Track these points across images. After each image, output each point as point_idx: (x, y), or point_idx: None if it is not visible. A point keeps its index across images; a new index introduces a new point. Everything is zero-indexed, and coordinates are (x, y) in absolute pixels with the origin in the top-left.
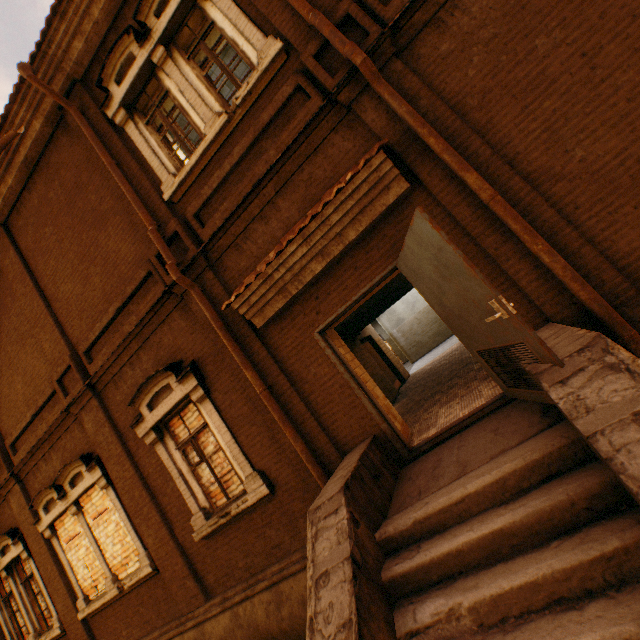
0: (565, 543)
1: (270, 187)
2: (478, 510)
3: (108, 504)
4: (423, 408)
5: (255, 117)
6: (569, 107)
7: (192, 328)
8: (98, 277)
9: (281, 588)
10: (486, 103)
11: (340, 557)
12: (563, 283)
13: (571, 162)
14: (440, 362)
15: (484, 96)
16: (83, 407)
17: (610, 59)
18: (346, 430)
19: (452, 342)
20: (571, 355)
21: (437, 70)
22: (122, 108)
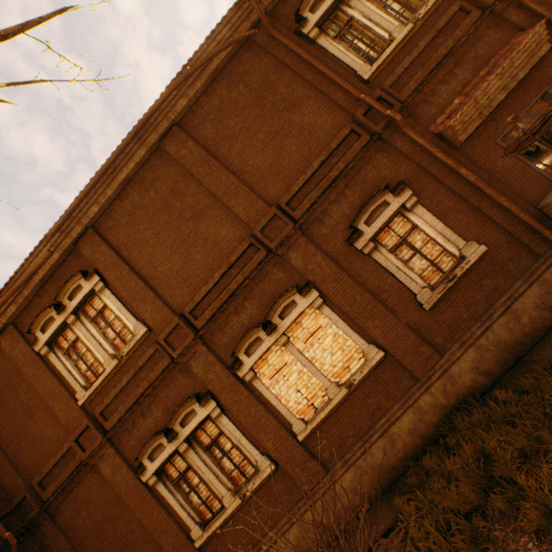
0: None
1: (449, 62)
2: None
3: (320, 323)
4: None
5: (428, 27)
6: None
7: (394, 162)
8: (293, 146)
9: (514, 308)
10: None
11: None
12: None
13: None
14: None
15: None
16: (288, 247)
17: None
18: (531, 194)
19: None
20: None
21: None
22: (315, 28)
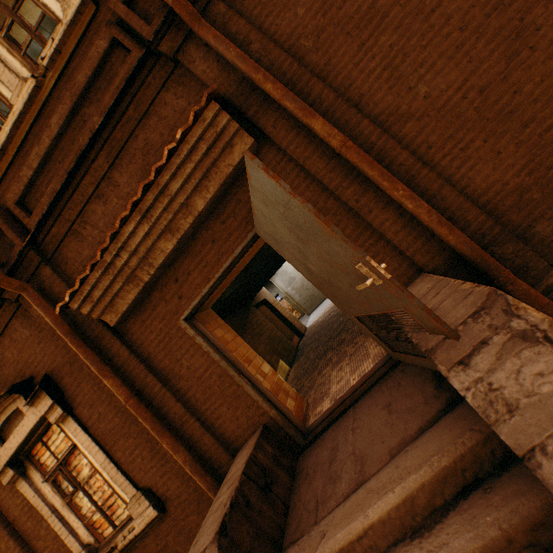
0: None
1: (101, 160)
2: (387, 544)
3: None
4: (317, 369)
5: (71, 80)
6: (405, 41)
7: (38, 336)
8: None
9: None
10: (322, 43)
11: None
12: (430, 229)
13: (416, 99)
14: (330, 314)
15: (318, 36)
16: None
17: None
18: (233, 424)
19: None
20: (466, 321)
21: (265, 11)
22: None
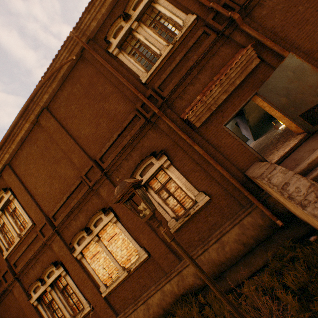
0: None
1: (195, 71)
2: None
3: (116, 231)
4: None
5: (184, 45)
6: (314, 28)
7: (159, 136)
8: (104, 123)
9: (222, 240)
10: (283, 30)
11: (290, 176)
12: None
13: None
14: None
15: (282, 28)
16: (100, 185)
17: None
18: (242, 163)
19: None
20: None
21: (262, 20)
22: (116, 48)
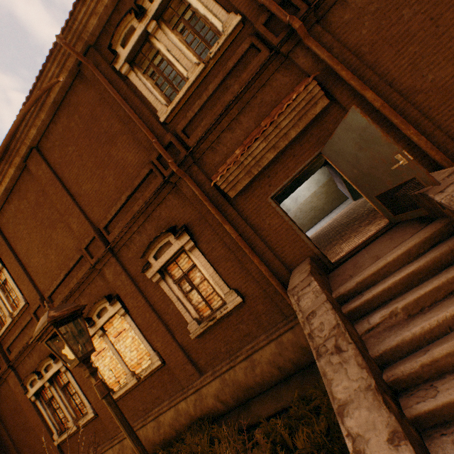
0: (450, 268)
1: (235, 109)
2: (394, 270)
3: (125, 326)
4: (326, 250)
5: (222, 65)
6: (424, 50)
7: (182, 204)
8: (111, 177)
9: (253, 358)
10: (373, 50)
11: (320, 302)
12: (425, 152)
13: (426, 82)
14: (323, 230)
15: (372, 46)
16: (104, 264)
17: (447, 21)
18: (291, 256)
19: (326, 220)
20: (443, 179)
21: (342, 31)
22: (126, 63)
